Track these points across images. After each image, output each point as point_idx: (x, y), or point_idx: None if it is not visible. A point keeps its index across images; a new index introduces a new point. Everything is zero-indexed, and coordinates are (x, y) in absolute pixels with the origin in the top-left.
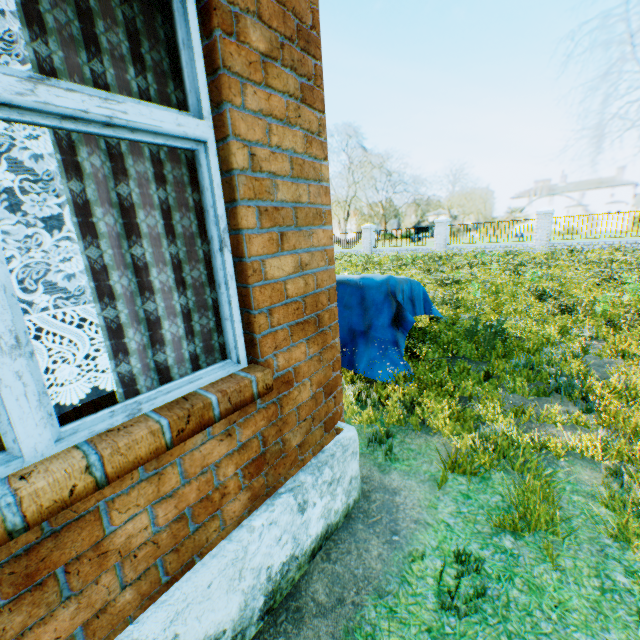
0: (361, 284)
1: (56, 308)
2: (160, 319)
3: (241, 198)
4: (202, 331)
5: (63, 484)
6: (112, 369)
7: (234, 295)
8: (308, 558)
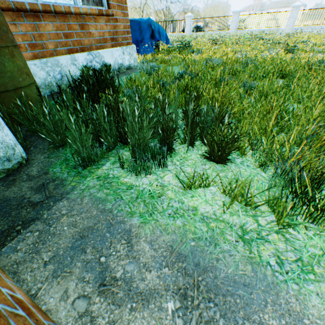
0: (139, 21)
1: None
2: None
3: None
4: (96, 2)
5: (86, 10)
6: (81, 3)
7: None
8: (126, 69)
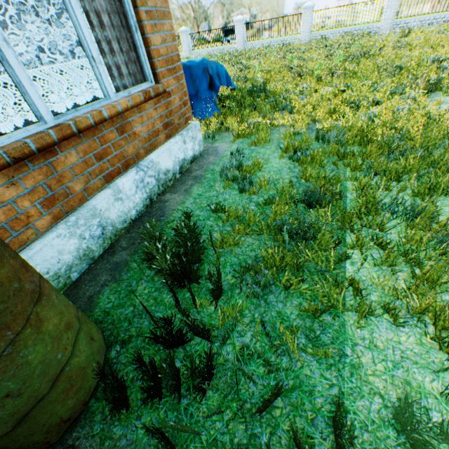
0: (188, 65)
1: (61, 73)
2: (120, 65)
3: (139, 7)
4: (133, 74)
5: (125, 104)
6: (112, 85)
7: (145, 53)
8: (190, 163)
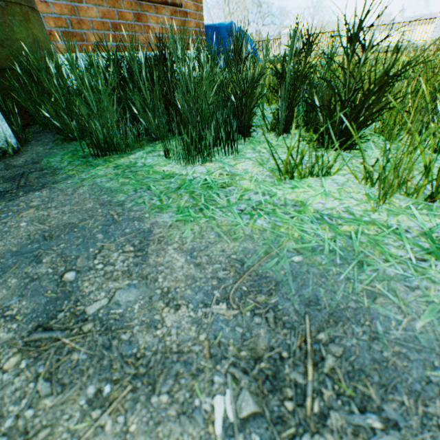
0: (218, 27)
1: None
2: None
3: None
4: None
5: None
6: None
7: None
8: None
